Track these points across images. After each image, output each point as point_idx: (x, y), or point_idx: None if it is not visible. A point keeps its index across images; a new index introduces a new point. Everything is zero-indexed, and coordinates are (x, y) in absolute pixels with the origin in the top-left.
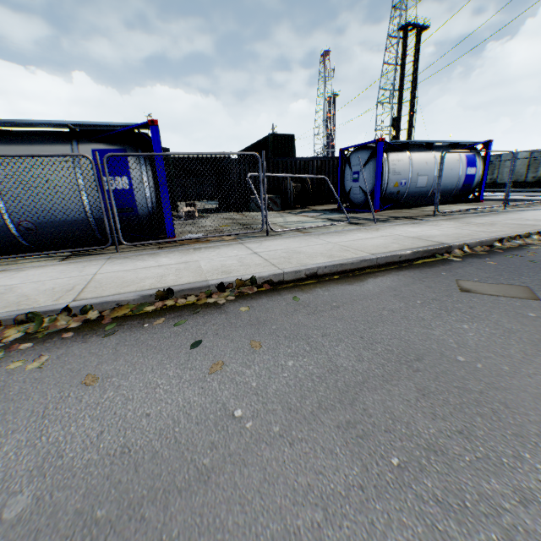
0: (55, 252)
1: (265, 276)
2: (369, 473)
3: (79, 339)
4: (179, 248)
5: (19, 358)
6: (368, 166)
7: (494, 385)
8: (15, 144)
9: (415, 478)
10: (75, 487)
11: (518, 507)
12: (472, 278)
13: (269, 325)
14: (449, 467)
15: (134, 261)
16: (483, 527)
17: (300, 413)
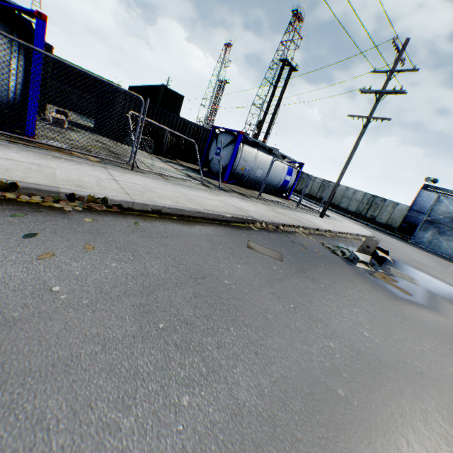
0: None
1: (116, 200)
2: (142, 330)
3: None
4: (36, 150)
5: None
6: (229, 148)
7: (236, 297)
8: None
9: (169, 334)
10: None
11: (215, 349)
12: (258, 242)
13: (107, 236)
14: (190, 331)
15: None
16: (193, 356)
17: (108, 295)
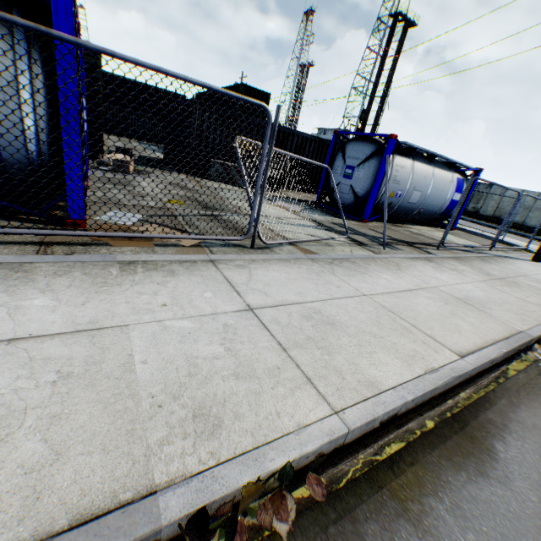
0: None
1: (311, 451)
2: None
3: None
4: (88, 257)
5: None
6: (369, 165)
7: None
8: None
9: None
10: None
11: None
12: None
13: None
14: None
15: None
16: None
17: None
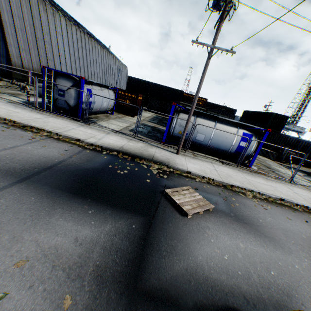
0: (221, 160)
1: (310, 207)
2: None
3: (268, 204)
4: (258, 175)
5: (261, 203)
6: None
7: None
8: (222, 124)
9: None
10: (310, 238)
11: None
12: None
13: None
14: None
15: (251, 177)
16: None
17: None
